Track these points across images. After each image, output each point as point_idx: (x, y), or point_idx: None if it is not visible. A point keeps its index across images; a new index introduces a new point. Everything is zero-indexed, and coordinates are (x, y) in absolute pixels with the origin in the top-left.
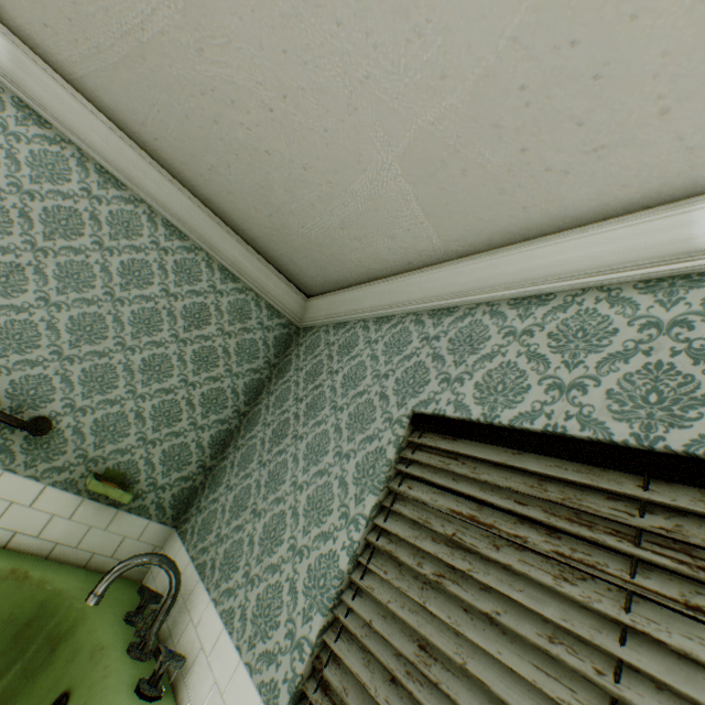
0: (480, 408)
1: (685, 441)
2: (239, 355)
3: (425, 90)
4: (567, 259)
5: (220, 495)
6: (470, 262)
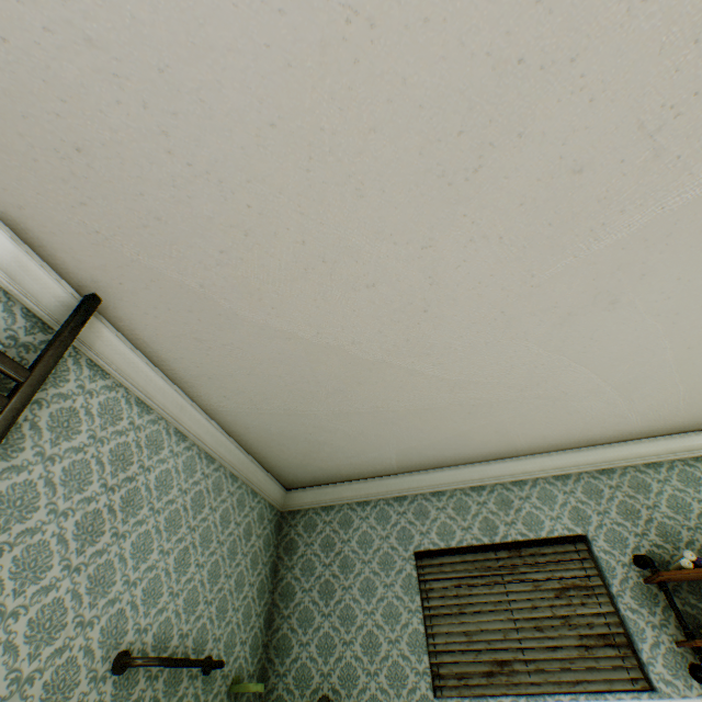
0: (443, 542)
1: (499, 538)
2: (265, 548)
3: (418, 440)
4: (447, 477)
5: (299, 653)
6: (409, 476)
